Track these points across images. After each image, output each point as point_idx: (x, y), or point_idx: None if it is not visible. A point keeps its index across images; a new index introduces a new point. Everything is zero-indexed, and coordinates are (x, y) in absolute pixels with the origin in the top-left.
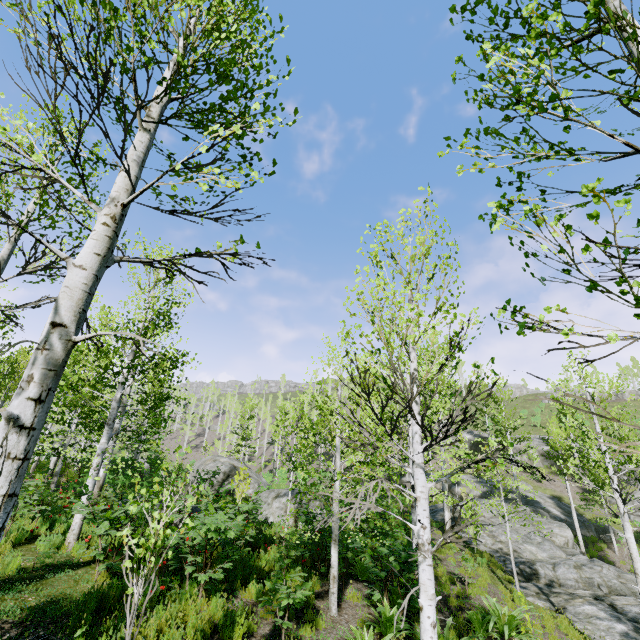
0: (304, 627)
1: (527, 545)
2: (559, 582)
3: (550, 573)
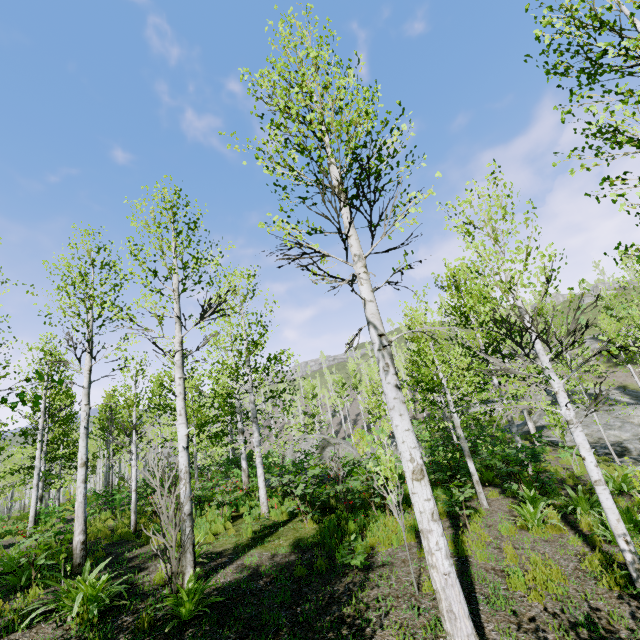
0: (473, 516)
1: (609, 431)
2: None
3: (639, 446)
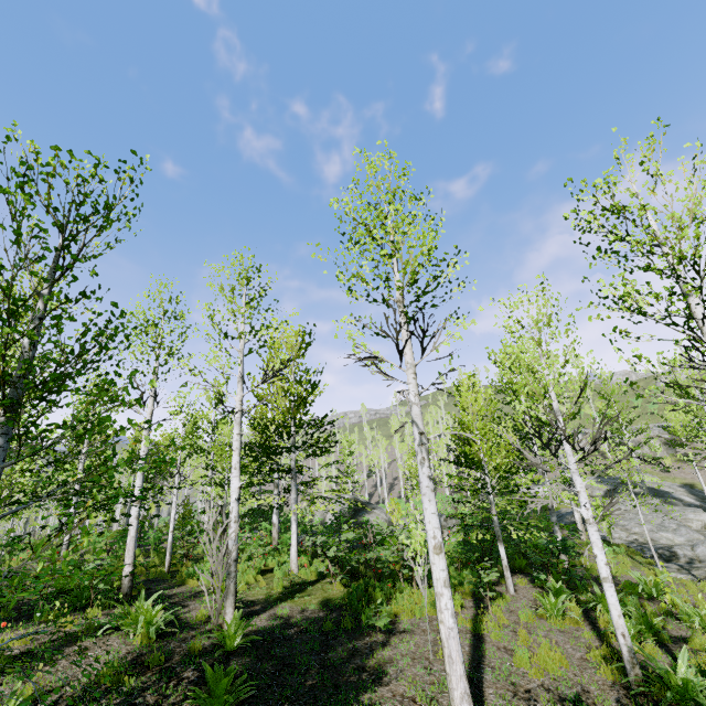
0: (497, 600)
1: (662, 533)
2: (699, 559)
3: (689, 553)
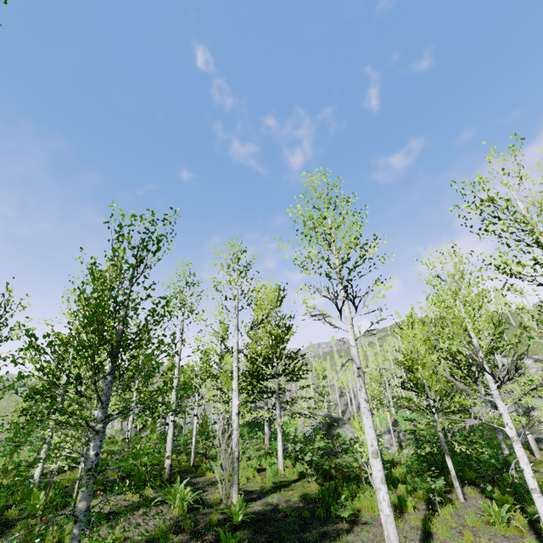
0: (447, 505)
1: None
2: None
3: None
